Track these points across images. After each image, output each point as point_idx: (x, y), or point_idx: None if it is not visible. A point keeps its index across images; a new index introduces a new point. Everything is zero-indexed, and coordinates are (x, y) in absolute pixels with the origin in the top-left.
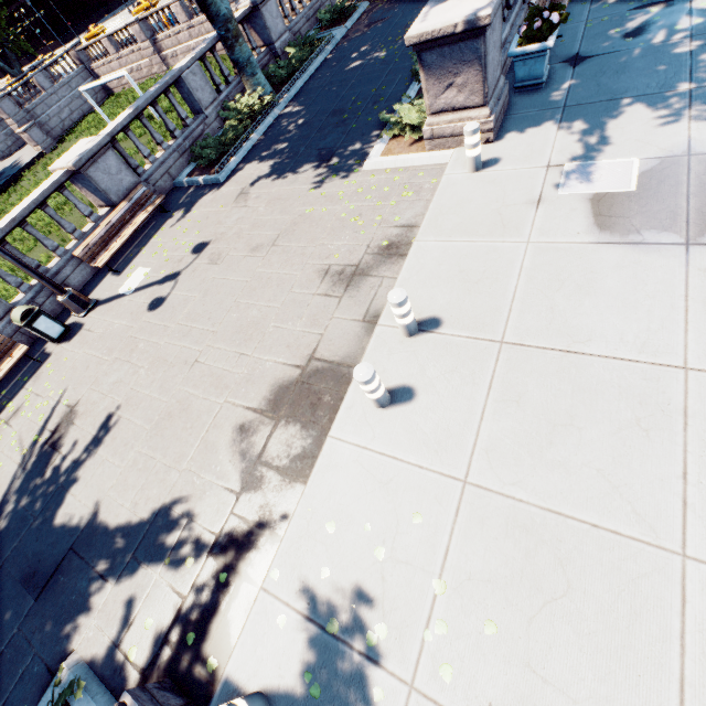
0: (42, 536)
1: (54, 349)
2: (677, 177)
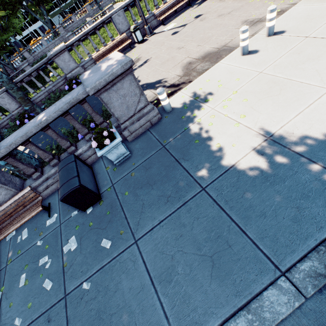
0: None
1: (137, 45)
2: None
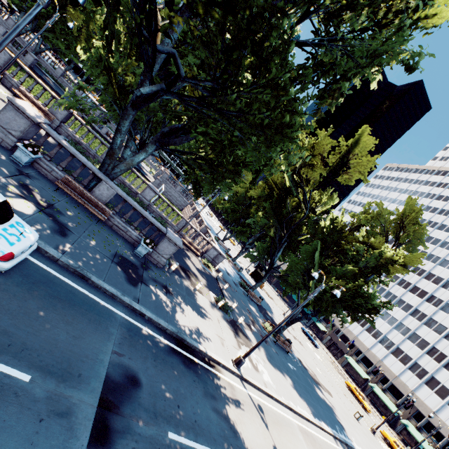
0: None
1: None
2: None
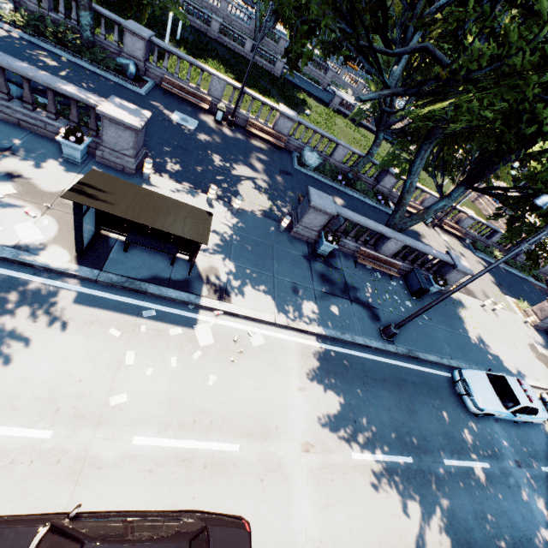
0: None
1: (422, 222)
2: (546, 359)
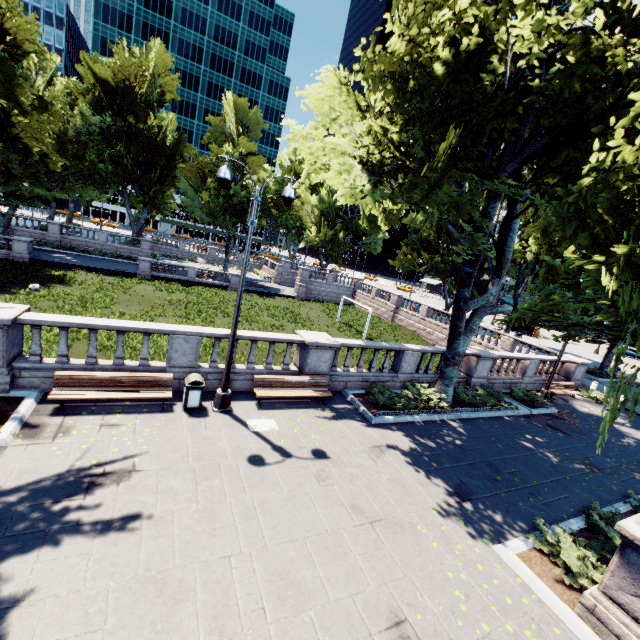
0: None
1: (179, 410)
2: None
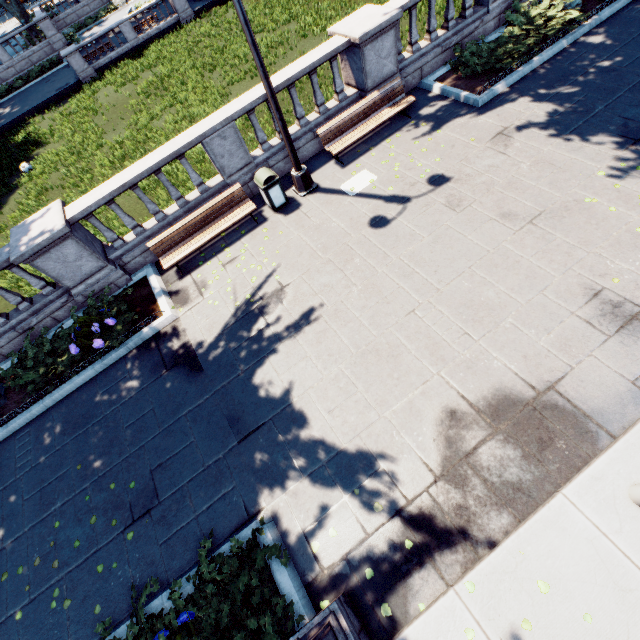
0: (247, 391)
1: (271, 215)
2: None
